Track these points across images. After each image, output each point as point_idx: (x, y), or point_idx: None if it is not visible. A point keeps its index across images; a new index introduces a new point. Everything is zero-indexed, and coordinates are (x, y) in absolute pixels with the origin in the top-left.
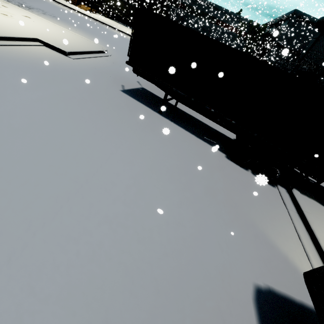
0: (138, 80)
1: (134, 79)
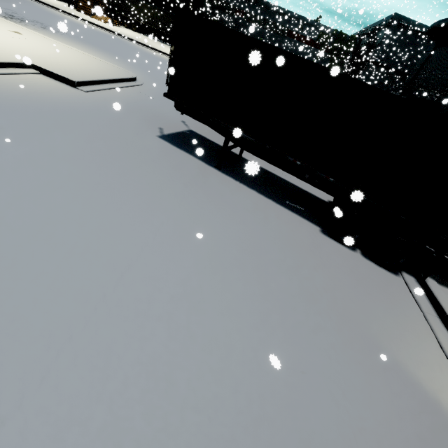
0: (184, 119)
1: (178, 117)
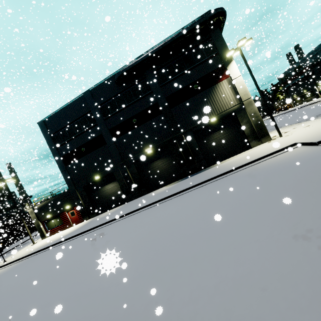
0: None
1: None
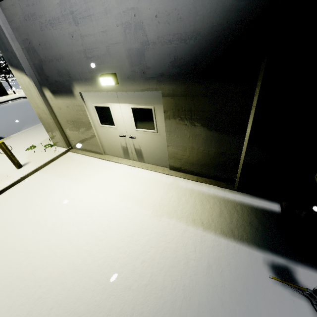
0: None
1: None
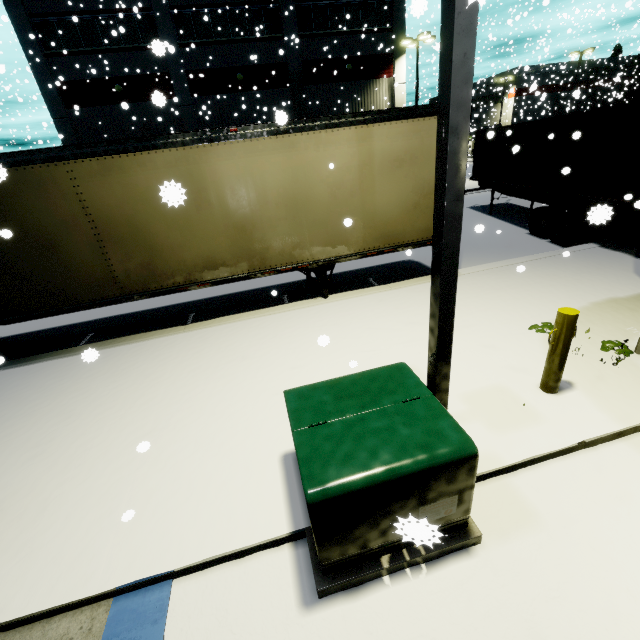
0: (513, 198)
1: (508, 198)
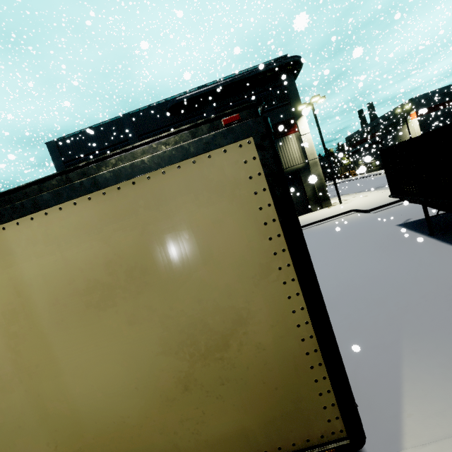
0: None
1: None
